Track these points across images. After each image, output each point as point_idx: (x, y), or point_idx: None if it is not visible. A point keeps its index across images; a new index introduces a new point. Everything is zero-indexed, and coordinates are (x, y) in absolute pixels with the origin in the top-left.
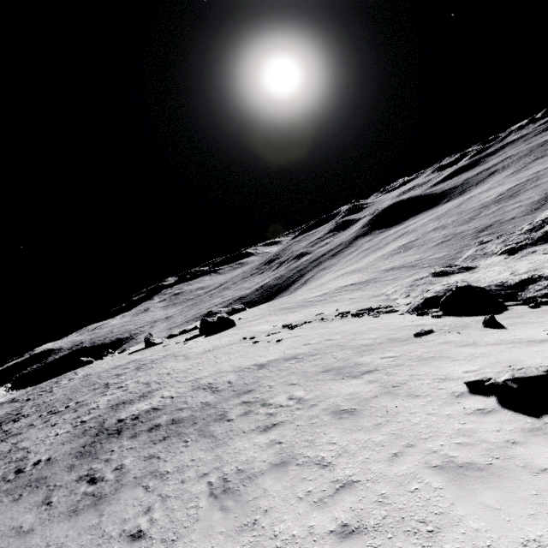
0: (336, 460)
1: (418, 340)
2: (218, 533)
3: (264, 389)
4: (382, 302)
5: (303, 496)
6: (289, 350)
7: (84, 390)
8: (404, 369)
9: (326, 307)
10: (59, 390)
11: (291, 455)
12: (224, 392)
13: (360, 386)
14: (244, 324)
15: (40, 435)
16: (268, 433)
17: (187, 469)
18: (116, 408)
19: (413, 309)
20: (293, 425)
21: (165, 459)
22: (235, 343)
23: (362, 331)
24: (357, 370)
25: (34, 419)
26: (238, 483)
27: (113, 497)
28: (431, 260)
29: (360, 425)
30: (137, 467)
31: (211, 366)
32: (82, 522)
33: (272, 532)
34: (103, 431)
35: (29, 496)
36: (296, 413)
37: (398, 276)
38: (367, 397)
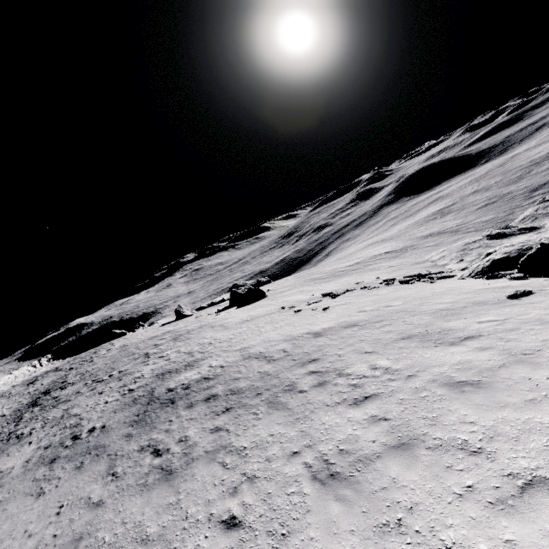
0: (491, 445)
1: (517, 302)
2: (347, 532)
3: (332, 358)
4: (429, 269)
5: (463, 492)
6: (344, 318)
7: (124, 359)
8: (526, 334)
9: (364, 276)
10: (99, 360)
11: (411, 435)
12: (283, 361)
13: (468, 354)
14: (275, 295)
15: (89, 402)
16: (362, 408)
17: (268, 446)
18: (163, 378)
19: (477, 273)
20: (394, 399)
21: (236, 432)
22: (273, 313)
23: (427, 296)
24: (450, 336)
25: (80, 387)
26: (347, 467)
27: (186, 473)
28: (477, 224)
29: (501, 400)
30: (204, 439)
31: (256, 335)
32: (157, 499)
33: (439, 541)
34: (154, 400)
35: (91, 464)
36: (392, 385)
37: (440, 242)
38: (490, 367)
